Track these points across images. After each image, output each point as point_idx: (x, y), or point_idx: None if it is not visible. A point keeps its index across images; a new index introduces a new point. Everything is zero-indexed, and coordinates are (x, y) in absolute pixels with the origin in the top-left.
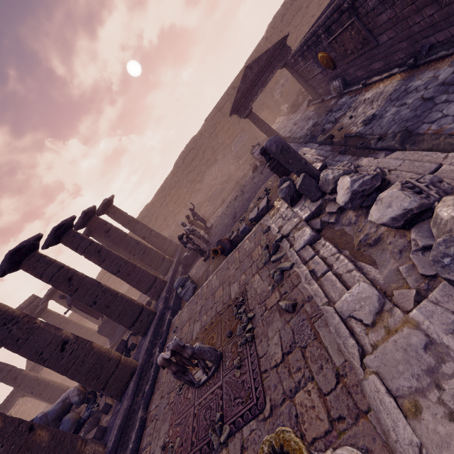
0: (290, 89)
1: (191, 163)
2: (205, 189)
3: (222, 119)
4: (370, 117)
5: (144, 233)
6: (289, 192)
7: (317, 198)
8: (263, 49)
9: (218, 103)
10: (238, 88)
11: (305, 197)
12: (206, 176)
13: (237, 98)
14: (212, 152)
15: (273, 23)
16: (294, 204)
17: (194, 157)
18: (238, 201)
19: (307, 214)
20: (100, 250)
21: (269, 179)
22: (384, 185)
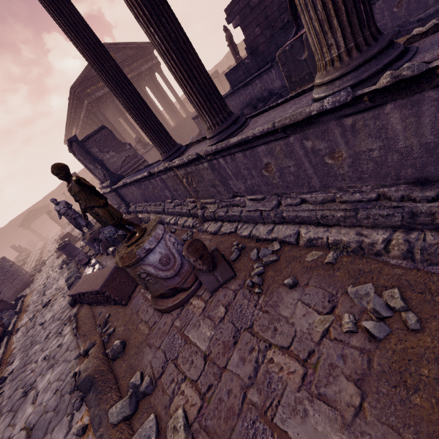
0: None
1: None
2: None
3: None
4: (51, 240)
5: None
6: (17, 258)
7: None
8: (54, 194)
9: (22, 214)
10: (24, 218)
11: None
12: (4, 252)
13: (23, 221)
14: (12, 238)
15: (60, 185)
16: None
17: None
18: None
19: None
20: None
21: None
22: (29, 256)
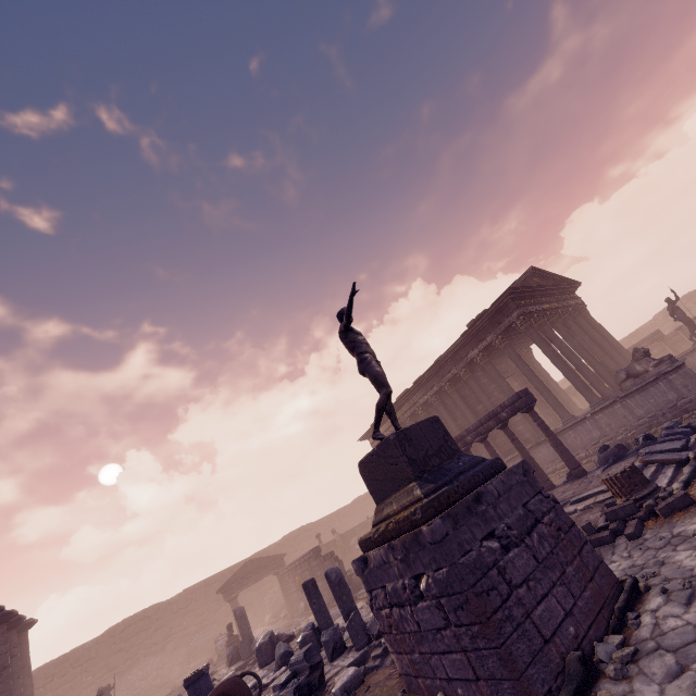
0: (280, 599)
1: (131, 636)
2: (119, 691)
3: (203, 597)
4: (301, 628)
5: (24, 695)
6: (234, 651)
7: (247, 657)
8: (272, 551)
9: (209, 579)
10: (236, 572)
11: (241, 660)
12: (136, 667)
13: (231, 580)
14: (167, 633)
15: (288, 537)
16: (232, 665)
17: (141, 629)
18: (174, 693)
19: (237, 666)
20: (6, 667)
21: (221, 665)
22: None
